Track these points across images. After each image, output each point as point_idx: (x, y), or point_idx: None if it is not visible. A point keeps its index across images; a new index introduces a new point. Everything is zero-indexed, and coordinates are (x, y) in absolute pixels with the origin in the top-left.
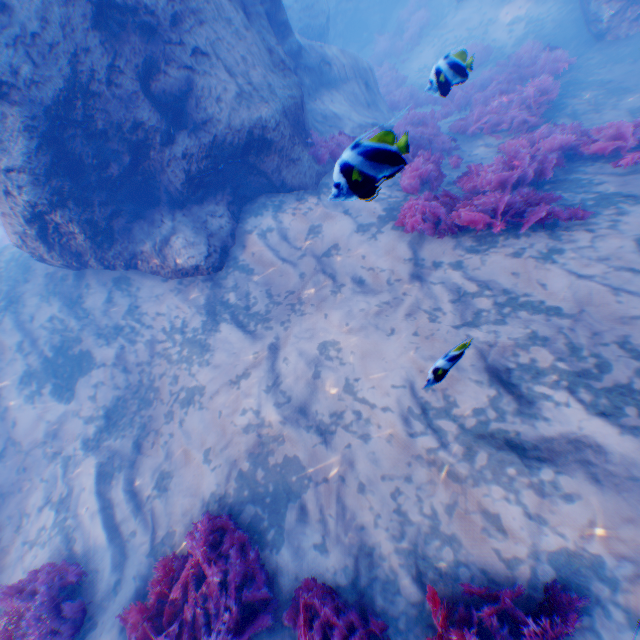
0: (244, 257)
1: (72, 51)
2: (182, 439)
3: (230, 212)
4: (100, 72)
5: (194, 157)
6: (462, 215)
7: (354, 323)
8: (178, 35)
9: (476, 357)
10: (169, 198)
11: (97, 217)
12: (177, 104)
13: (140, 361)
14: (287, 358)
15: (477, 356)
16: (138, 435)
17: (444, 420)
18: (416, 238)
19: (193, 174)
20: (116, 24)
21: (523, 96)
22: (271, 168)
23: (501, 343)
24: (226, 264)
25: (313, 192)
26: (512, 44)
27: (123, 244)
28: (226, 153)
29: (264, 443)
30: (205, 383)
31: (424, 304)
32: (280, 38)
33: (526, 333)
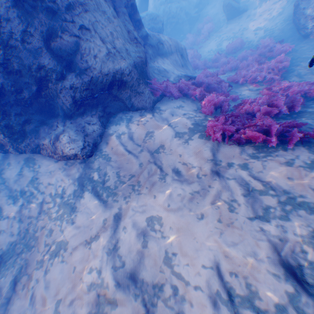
0: (106, 149)
1: None
2: (44, 288)
3: (100, 121)
4: (16, 33)
5: (77, 88)
6: (247, 133)
7: (173, 204)
8: (71, 16)
9: (270, 248)
10: (62, 112)
11: (12, 122)
12: (69, 57)
13: (31, 216)
14: (125, 227)
15: (271, 248)
16: (17, 277)
17: (249, 311)
18: (214, 145)
19: (77, 98)
20: (29, 5)
21: (269, 64)
22: (126, 97)
23: (289, 238)
24: (95, 153)
25: (150, 111)
26: (257, 40)
27: (31, 138)
28: (98, 87)
29: (101, 305)
30: (69, 239)
31: (224, 195)
32: (136, 28)
33: (309, 231)
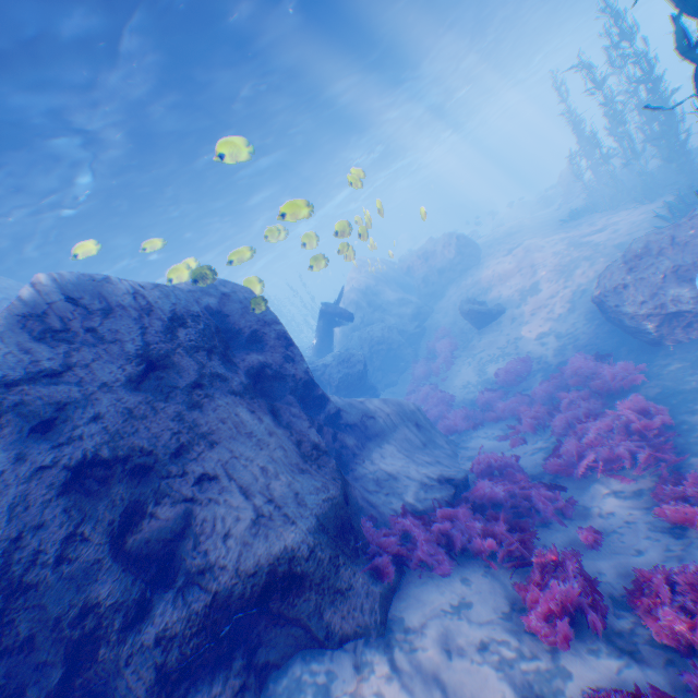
0: None
1: (15, 533)
2: None
3: None
4: (49, 547)
5: (175, 635)
6: None
7: None
8: (180, 463)
9: None
10: None
11: None
12: (166, 546)
13: None
14: None
15: None
16: None
17: None
18: None
19: (171, 664)
20: (95, 478)
21: (621, 419)
22: (306, 608)
23: None
24: None
25: (379, 639)
26: (552, 354)
27: None
28: (232, 605)
29: None
30: None
31: None
32: (315, 406)
33: None
